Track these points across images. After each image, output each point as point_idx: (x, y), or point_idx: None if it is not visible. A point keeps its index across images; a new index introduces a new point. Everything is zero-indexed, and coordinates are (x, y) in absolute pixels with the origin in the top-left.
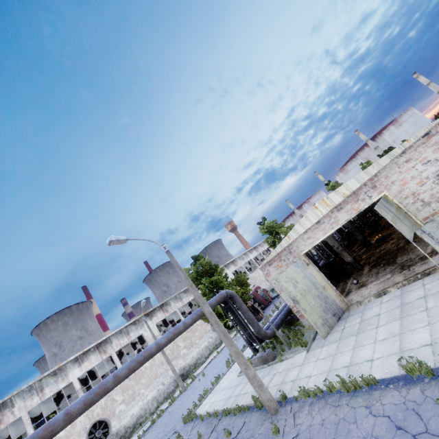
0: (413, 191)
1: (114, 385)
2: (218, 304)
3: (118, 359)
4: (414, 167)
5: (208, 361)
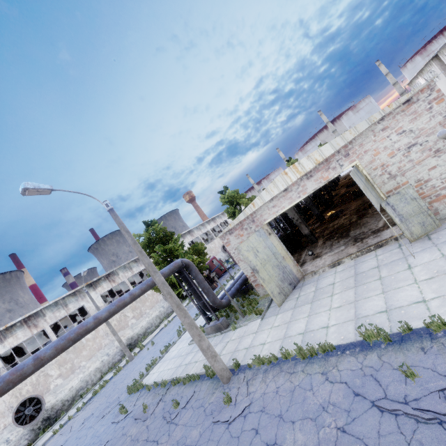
0: (383, 163)
1: (35, 369)
2: (172, 273)
3: (53, 333)
4: (389, 137)
5: (158, 329)
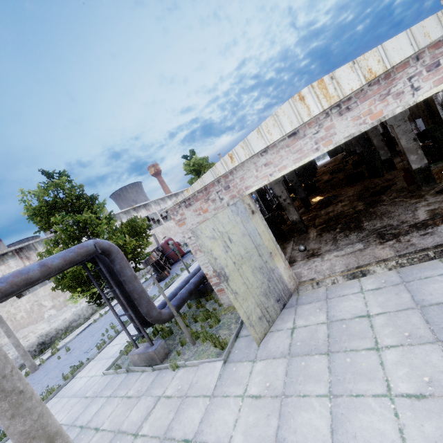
0: None
1: None
2: (70, 265)
3: None
4: None
5: (86, 324)
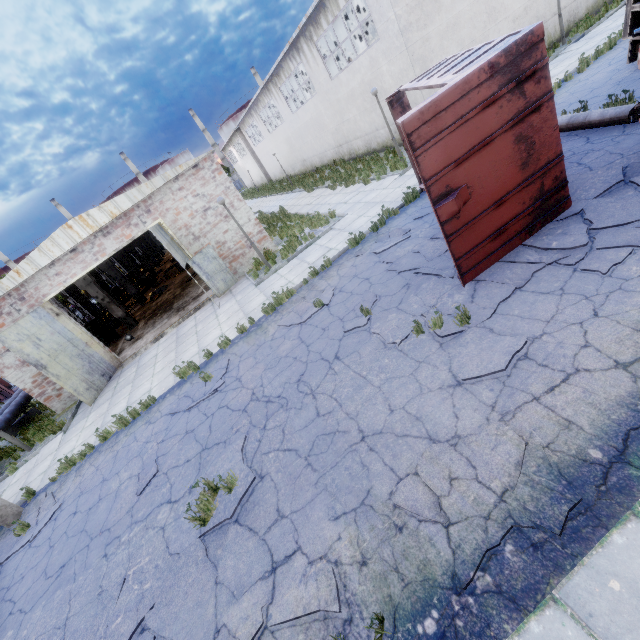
0: (186, 223)
1: None
2: None
3: None
4: (187, 198)
5: None
